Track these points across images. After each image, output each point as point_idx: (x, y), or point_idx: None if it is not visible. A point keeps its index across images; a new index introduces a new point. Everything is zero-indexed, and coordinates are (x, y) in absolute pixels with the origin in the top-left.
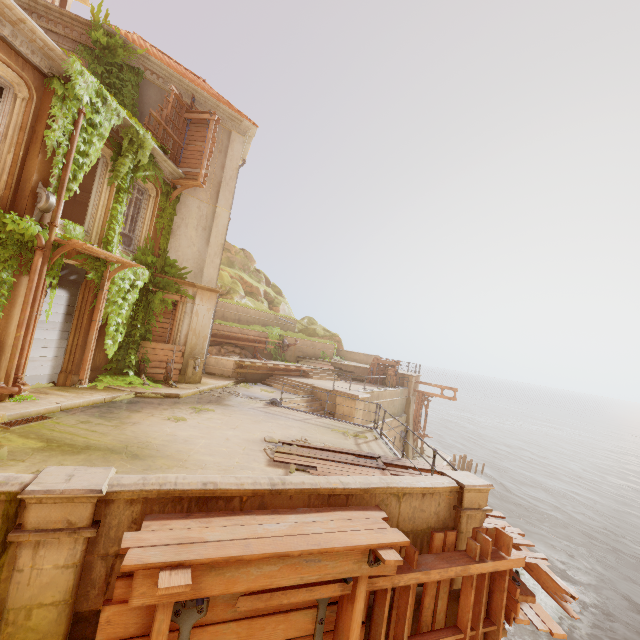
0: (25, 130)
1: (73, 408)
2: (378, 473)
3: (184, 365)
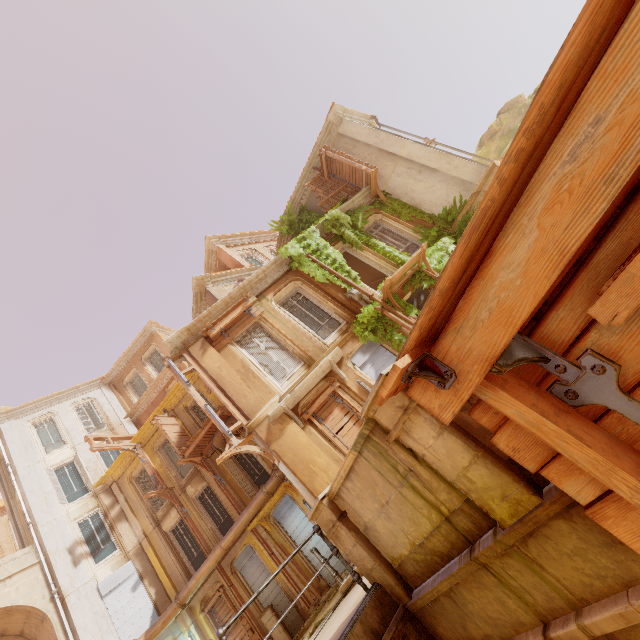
0: (316, 290)
1: None
2: None
3: None
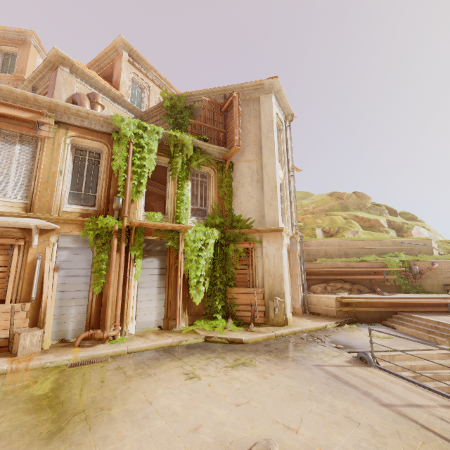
0: (108, 168)
1: (140, 351)
2: None
3: (267, 307)
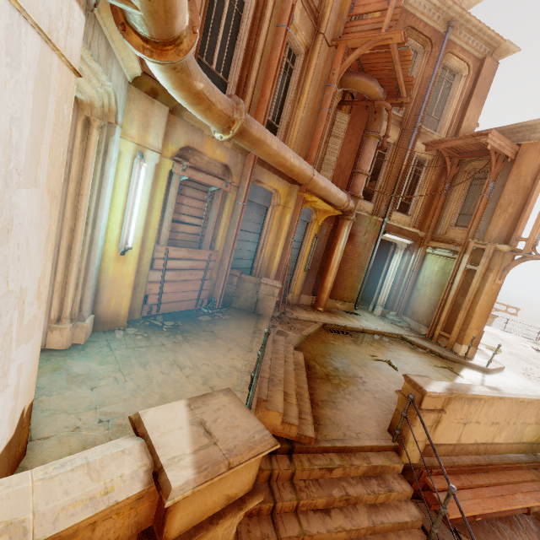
0: None
1: None
2: None
3: None
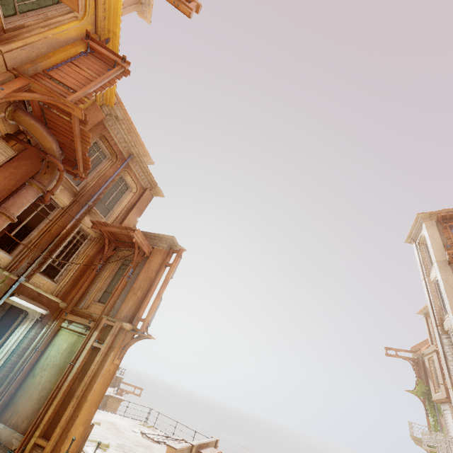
0: None
1: None
2: (177, 442)
3: None
